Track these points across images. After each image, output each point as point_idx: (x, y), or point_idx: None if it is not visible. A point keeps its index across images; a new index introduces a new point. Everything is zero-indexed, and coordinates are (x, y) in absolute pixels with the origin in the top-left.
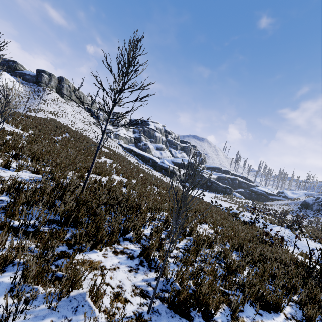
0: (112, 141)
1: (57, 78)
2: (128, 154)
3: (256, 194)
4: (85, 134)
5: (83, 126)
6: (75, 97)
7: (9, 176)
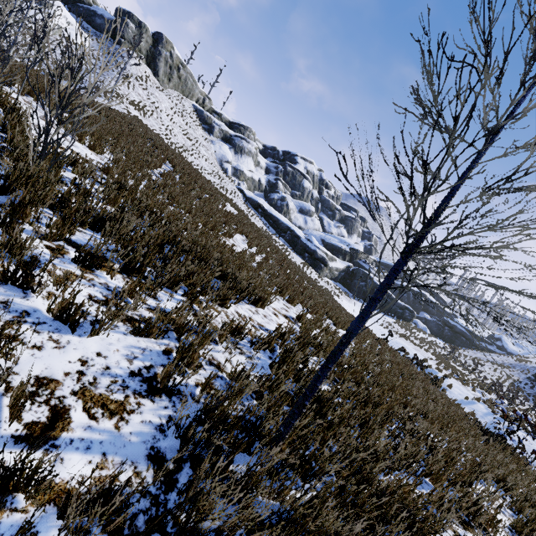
0: (228, 180)
1: (151, 35)
2: (251, 210)
3: (451, 331)
4: (186, 157)
5: (185, 142)
6: (177, 81)
7: (73, 372)
